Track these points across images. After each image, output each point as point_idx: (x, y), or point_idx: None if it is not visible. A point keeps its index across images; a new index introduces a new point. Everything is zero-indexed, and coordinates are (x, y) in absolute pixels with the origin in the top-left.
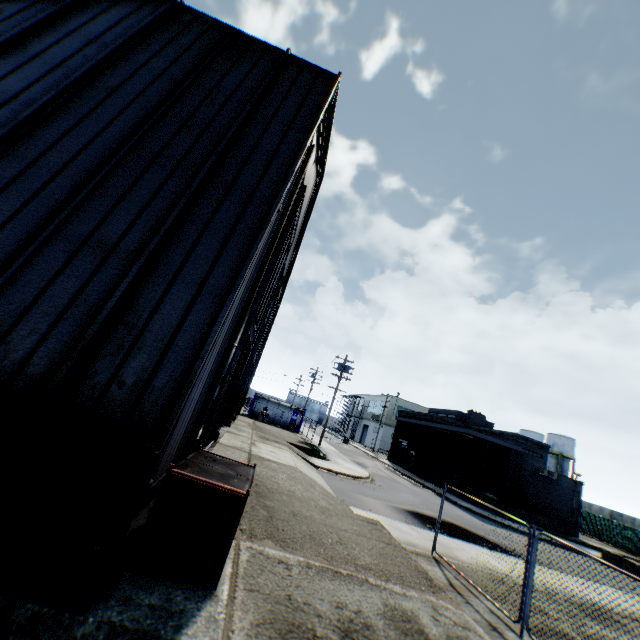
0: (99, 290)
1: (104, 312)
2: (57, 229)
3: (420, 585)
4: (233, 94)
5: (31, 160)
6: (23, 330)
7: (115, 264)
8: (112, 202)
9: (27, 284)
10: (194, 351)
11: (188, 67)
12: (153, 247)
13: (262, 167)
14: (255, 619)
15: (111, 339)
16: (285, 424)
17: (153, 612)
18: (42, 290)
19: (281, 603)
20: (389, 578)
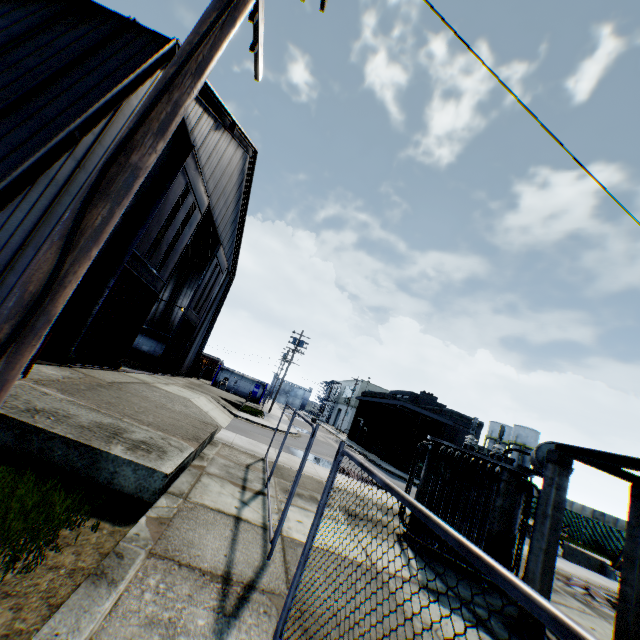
0: None
1: None
2: None
3: (177, 435)
4: (64, 49)
5: None
6: None
7: None
8: None
9: None
10: None
11: (30, 27)
12: None
13: (68, 104)
14: None
15: None
16: (247, 396)
17: None
18: None
19: None
20: (149, 426)
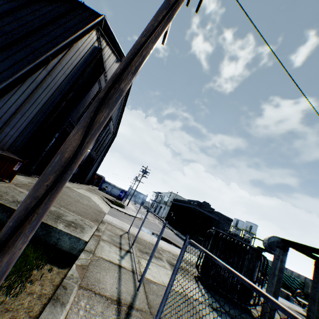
0: None
1: None
2: None
3: (87, 218)
4: (46, 14)
5: None
6: None
7: None
8: None
9: None
10: None
11: None
12: None
13: (46, 42)
14: None
15: None
16: (116, 196)
17: None
18: None
19: None
20: (73, 212)
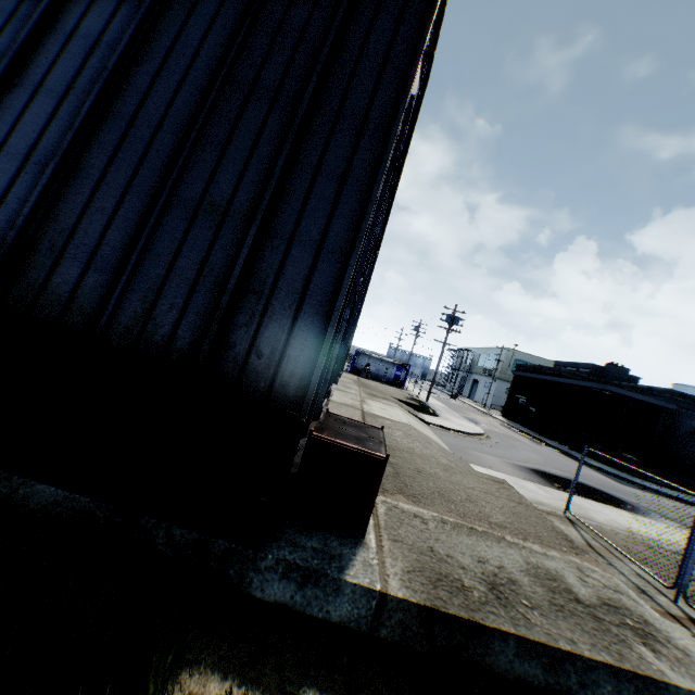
0: (221, 258)
1: (231, 282)
2: (170, 195)
3: (560, 546)
4: None
5: (129, 118)
6: (163, 305)
7: (231, 228)
8: (215, 155)
9: (156, 258)
10: (323, 317)
11: None
12: (266, 204)
13: (373, 80)
14: (405, 567)
15: (241, 309)
16: (389, 380)
17: (317, 554)
18: (170, 263)
19: (425, 554)
20: (526, 538)
